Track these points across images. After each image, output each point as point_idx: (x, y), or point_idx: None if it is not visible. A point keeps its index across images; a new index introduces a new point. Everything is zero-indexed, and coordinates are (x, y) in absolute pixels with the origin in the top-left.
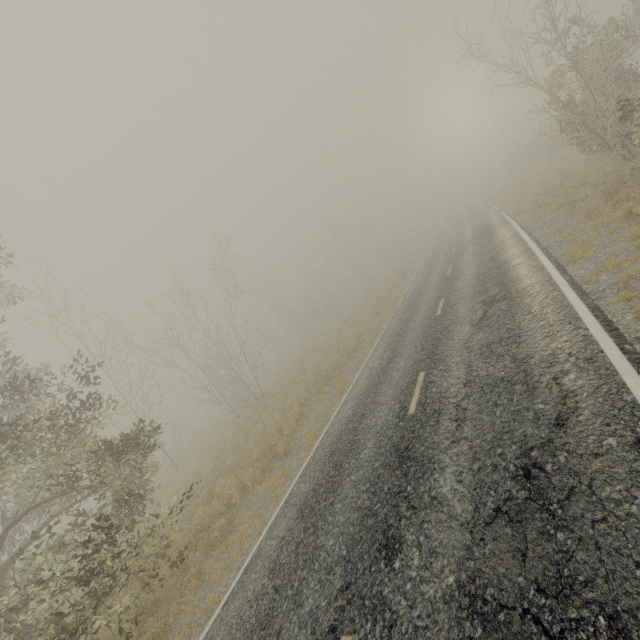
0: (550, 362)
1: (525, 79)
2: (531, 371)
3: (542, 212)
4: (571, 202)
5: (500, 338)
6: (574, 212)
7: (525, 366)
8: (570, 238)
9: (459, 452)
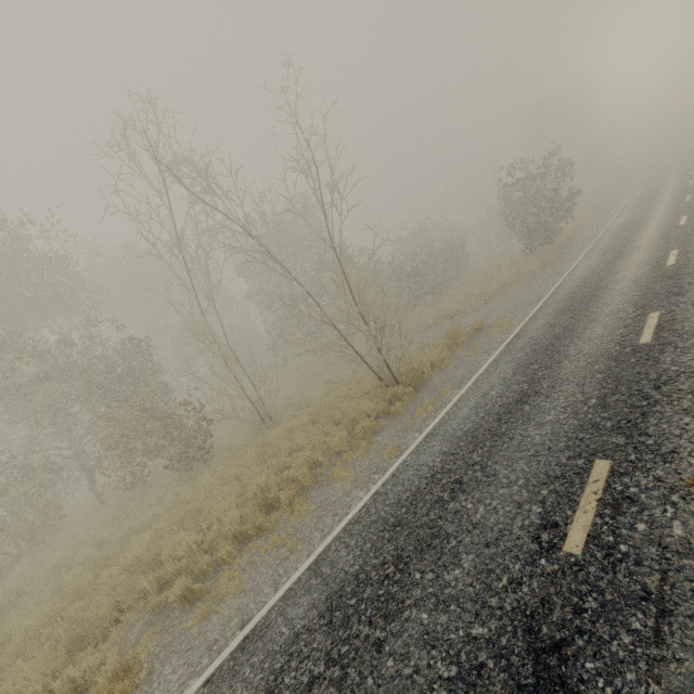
0: None
1: None
2: None
3: None
4: None
5: None
6: None
7: None
8: None
9: None
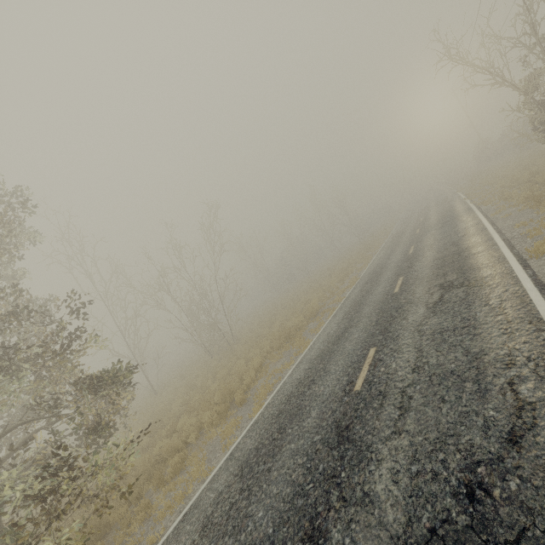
0: (506, 363)
1: (502, 79)
2: (484, 369)
3: (507, 204)
4: (538, 197)
5: (454, 326)
6: (540, 207)
7: (478, 362)
8: (535, 232)
9: (399, 446)
